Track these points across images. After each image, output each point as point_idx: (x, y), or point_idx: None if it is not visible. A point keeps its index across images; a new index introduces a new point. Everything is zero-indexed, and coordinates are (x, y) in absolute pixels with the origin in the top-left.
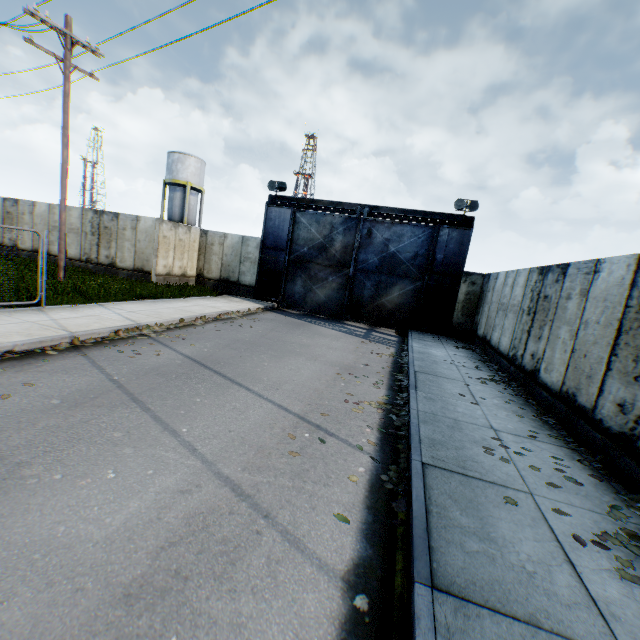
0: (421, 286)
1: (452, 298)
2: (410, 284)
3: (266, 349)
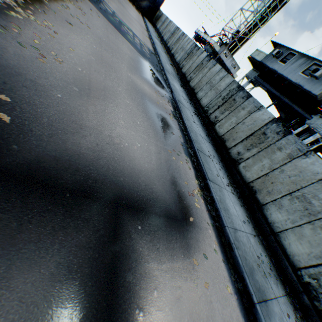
0: (150, 6)
1: (155, 14)
2: (149, 4)
3: (128, 3)
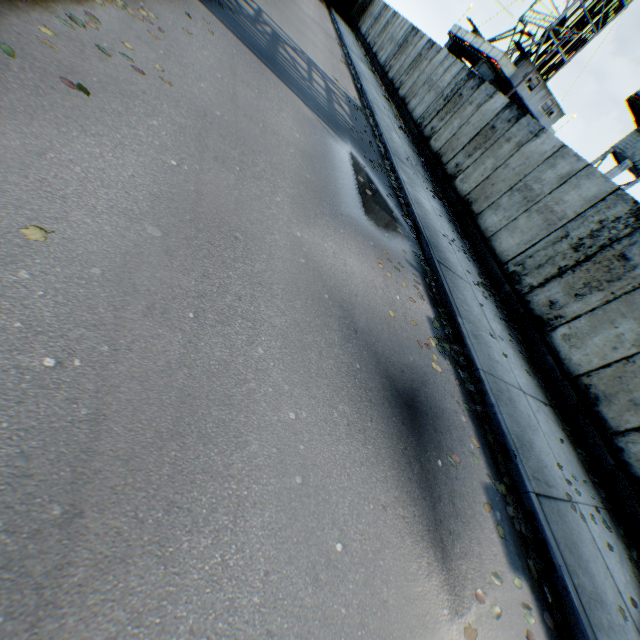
0: None
1: (356, 1)
2: None
3: None
